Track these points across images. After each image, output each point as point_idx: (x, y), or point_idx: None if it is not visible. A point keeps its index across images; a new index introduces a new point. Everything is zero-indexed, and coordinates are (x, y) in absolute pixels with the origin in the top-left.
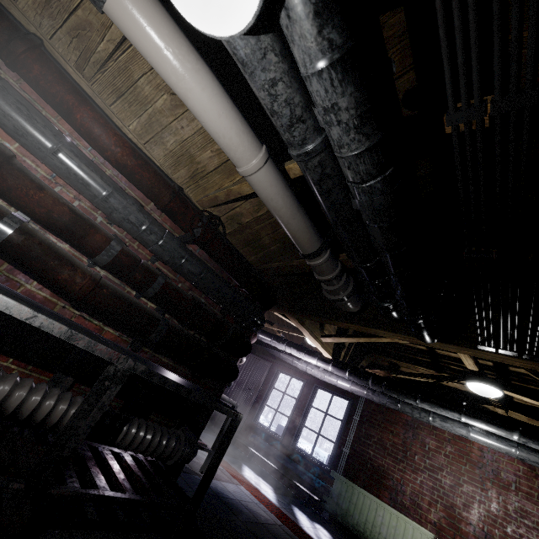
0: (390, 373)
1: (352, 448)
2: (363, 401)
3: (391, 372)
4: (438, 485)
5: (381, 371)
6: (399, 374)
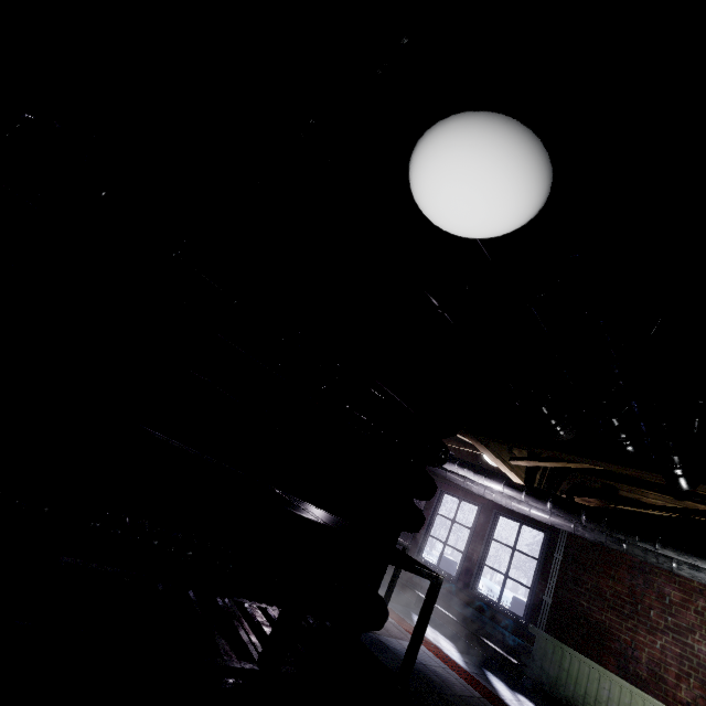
0: (608, 503)
1: (556, 596)
2: (565, 534)
3: (610, 502)
4: (689, 652)
5: (594, 500)
6: (623, 505)
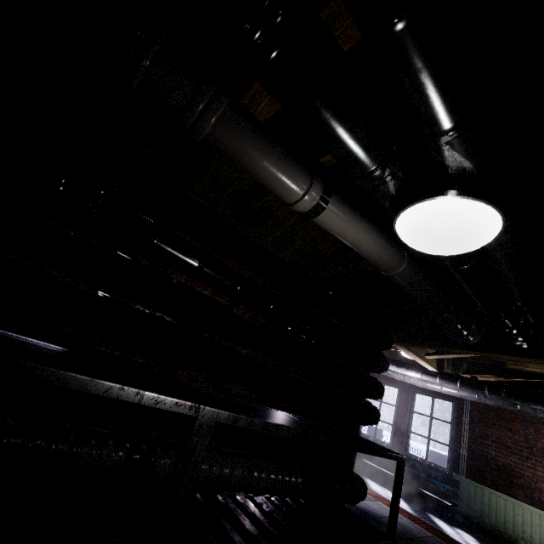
0: (502, 377)
1: (469, 449)
2: (469, 401)
3: (503, 376)
4: None
5: (491, 376)
6: (513, 377)
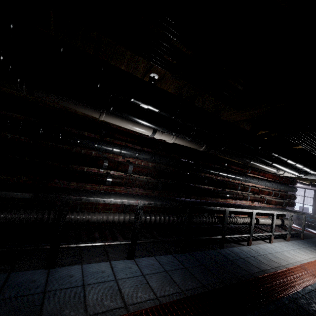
0: None
1: None
2: None
3: None
4: None
5: None
6: None
